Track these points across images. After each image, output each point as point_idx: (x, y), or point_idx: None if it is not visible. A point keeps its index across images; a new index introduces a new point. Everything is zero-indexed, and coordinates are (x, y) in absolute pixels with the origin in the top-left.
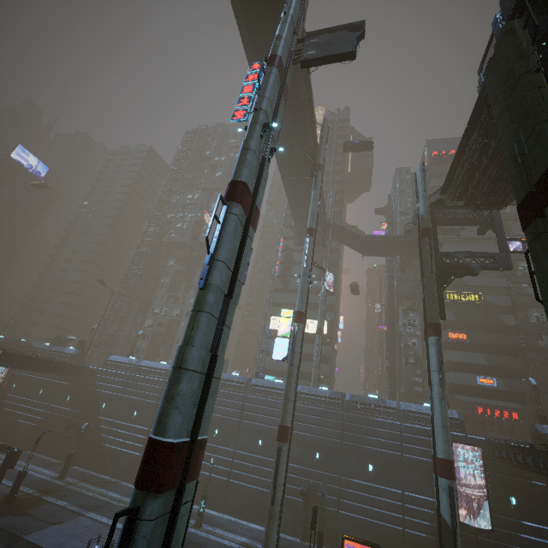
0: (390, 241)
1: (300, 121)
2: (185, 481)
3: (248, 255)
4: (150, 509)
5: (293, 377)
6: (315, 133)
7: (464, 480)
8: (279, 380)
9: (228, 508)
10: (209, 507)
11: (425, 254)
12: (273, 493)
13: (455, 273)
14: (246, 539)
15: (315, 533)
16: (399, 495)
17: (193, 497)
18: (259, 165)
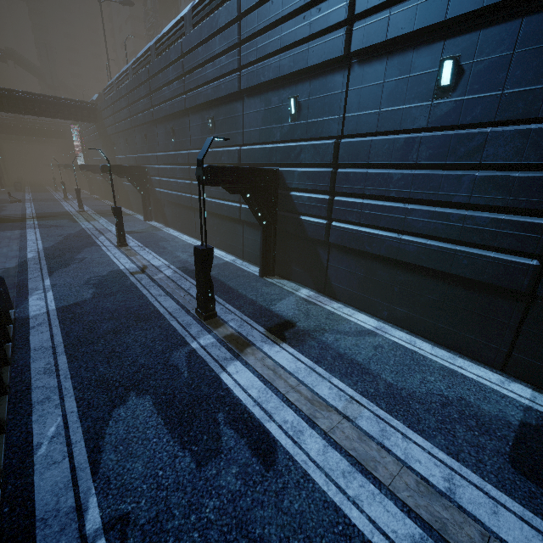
0: None
1: None
2: None
3: None
4: None
5: None
6: None
7: None
8: None
9: (198, 232)
10: (186, 233)
11: None
12: None
13: None
14: (164, 262)
15: None
16: None
17: None
18: None
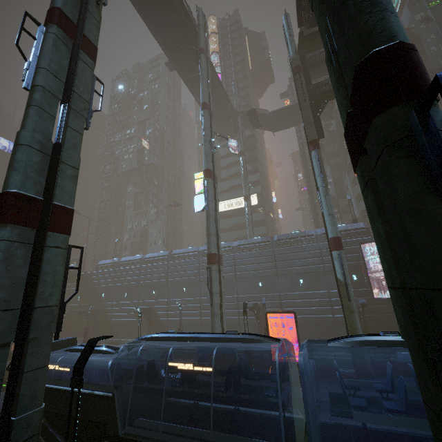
0: (290, 111)
1: (173, 13)
2: (44, 226)
3: (90, 80)
4: (1, 233)
5: (210, 218)
6: (192, 22)
7: (375, 270)
8: (223, 242)
9: None
10: None
11: (298, 89)
12: (210, 299)
13: (328, 97)
14: None
15: (247, 317)
16: (326, 294)
17: (80, 257)
18: (81, 2)
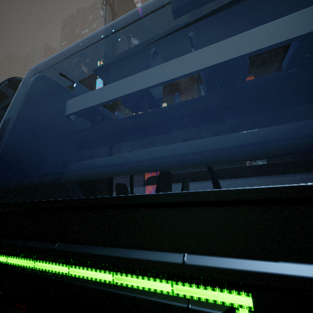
0: None
1: None
2: None
3: None
4: None
5: None
6: None
7: None
8: None
9: None
10: None
11: None
12: None
13: None
14: None
15: None
16: None
17: None
18: None
